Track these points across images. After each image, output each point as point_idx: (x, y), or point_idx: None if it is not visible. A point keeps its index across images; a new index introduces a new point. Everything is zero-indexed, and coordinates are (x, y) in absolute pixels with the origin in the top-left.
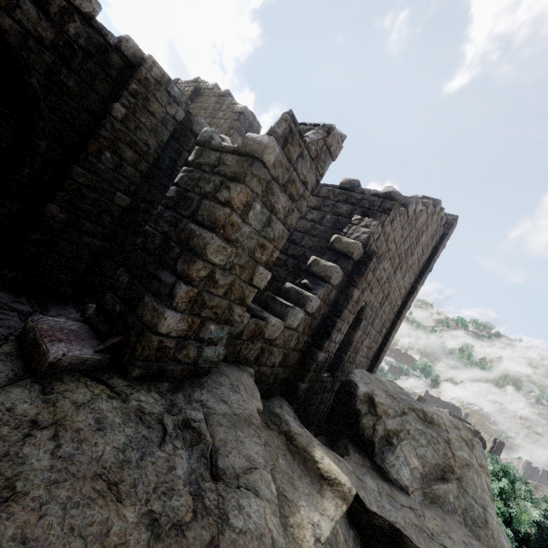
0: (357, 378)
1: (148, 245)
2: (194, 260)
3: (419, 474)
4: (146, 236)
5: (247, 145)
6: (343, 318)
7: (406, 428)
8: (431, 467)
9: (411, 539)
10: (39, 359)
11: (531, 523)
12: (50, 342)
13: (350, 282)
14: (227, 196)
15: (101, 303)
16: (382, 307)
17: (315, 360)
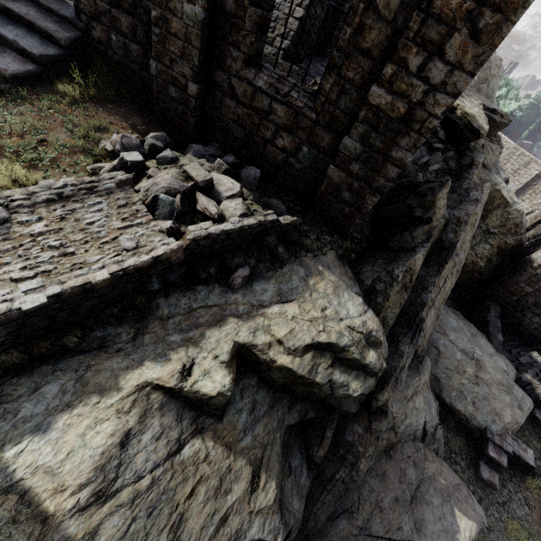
0: None
1: None
2: None
3: (475, 83)
4: None
5: None
6: None
7: None
8: (480, 80)
9: None
10: None
11: None
12: None
13: None
14: None
15: None
16: None
17: None
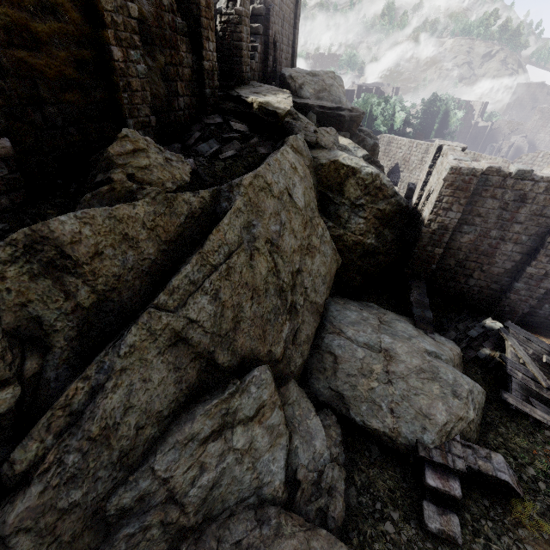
0: (284, 72)
1: (225, 54)
2: (241, 51)
3: (313, 94)
4: (223, 52)
5: (237, 12)
6: (270, 48)
7: (306, 81)
8: (318, 91)
9: (310, 104)
10: (231, 87)
11: (405, 124)
12: (230, 83)
13: (266, 28)
14: (239, 30)
15: (222, 76)
16: (283, 28)
17: (267, 73)
